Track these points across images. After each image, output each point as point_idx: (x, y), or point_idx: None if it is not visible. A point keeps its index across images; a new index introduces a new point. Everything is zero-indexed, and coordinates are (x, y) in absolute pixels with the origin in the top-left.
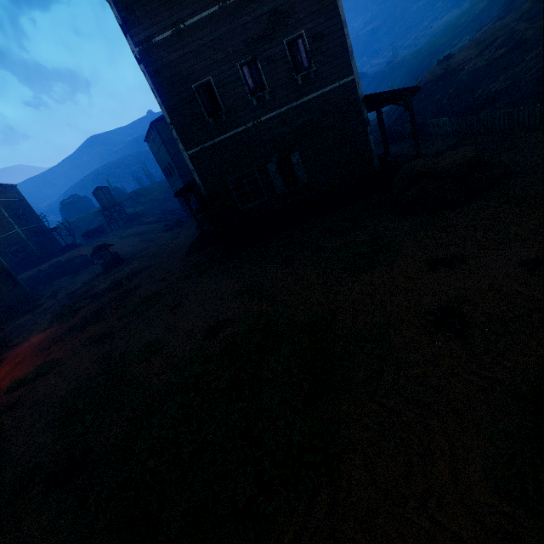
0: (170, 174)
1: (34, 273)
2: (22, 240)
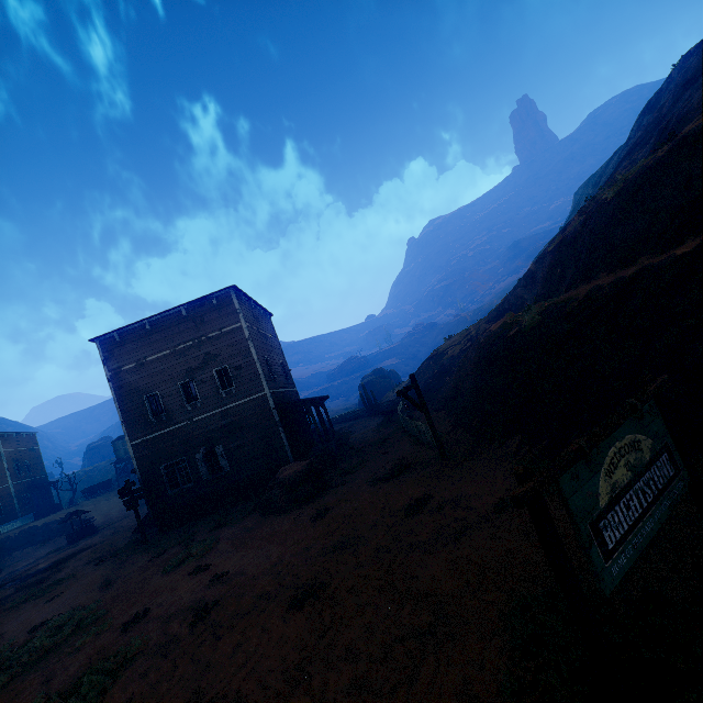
0: None
1: None
2: (9, 497)
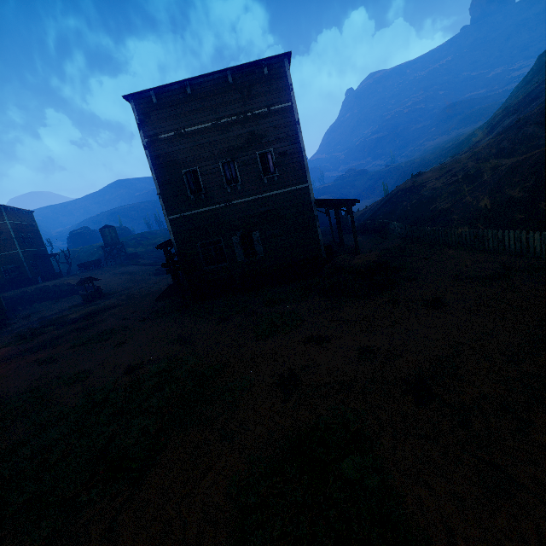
0: None
1: (19, 293)
2: (19, 261)
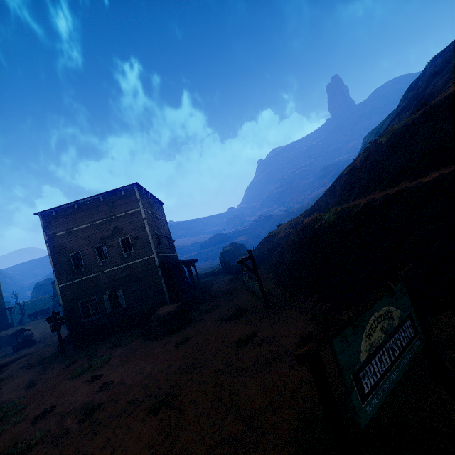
0: None
1: None
2: None
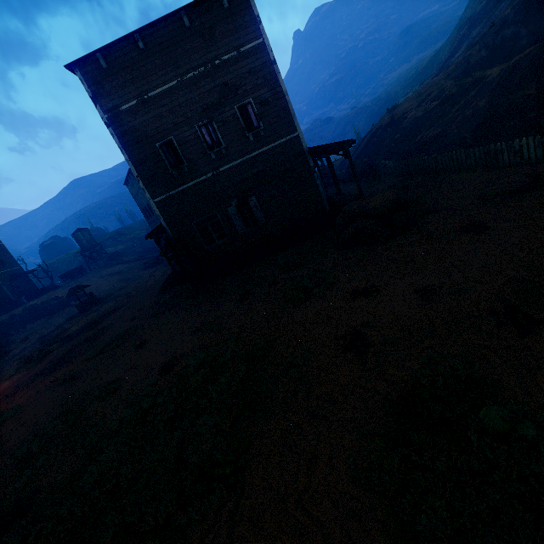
0: (149, 214)
1: (7, 318)
2: None
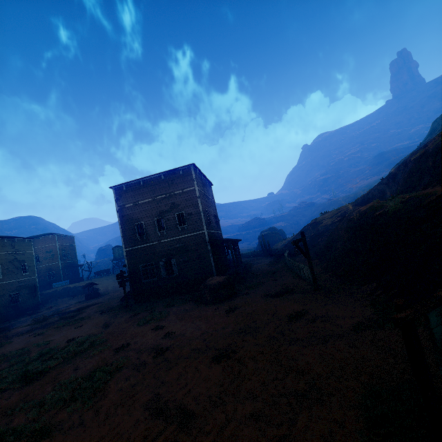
0: None
1: (52, 291)
2: (58, 269)
